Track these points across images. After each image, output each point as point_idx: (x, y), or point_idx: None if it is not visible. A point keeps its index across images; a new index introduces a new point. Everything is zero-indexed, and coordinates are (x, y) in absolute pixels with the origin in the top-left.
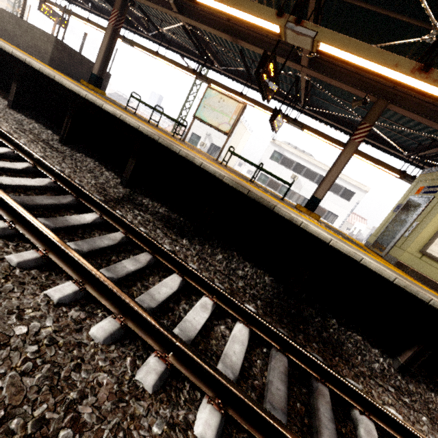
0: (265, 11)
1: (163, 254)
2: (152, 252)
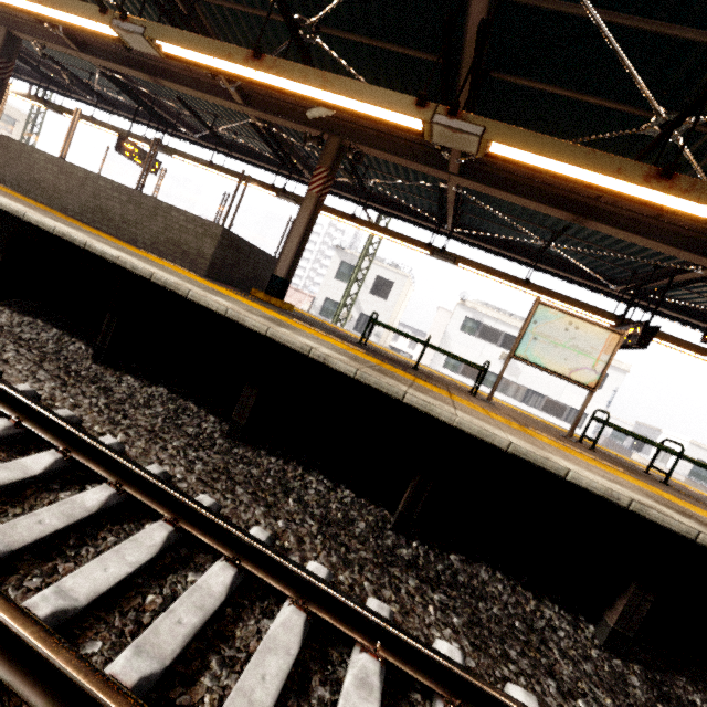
0: None
1: None
2: None
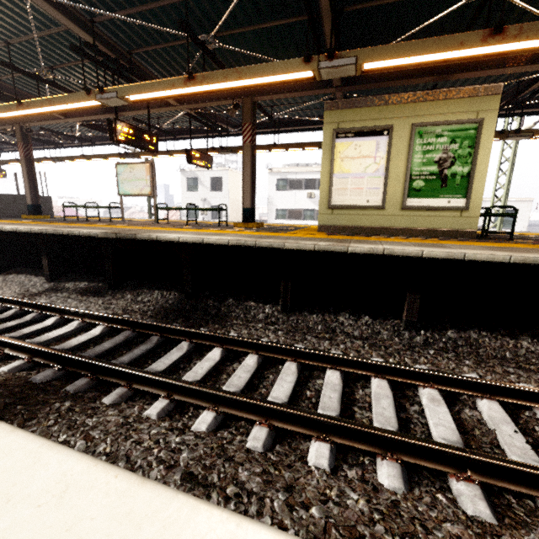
0: (79, 96)
1: (49, 308)
2: (38, 311)
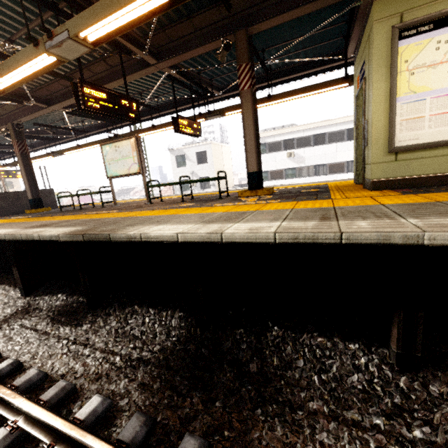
0: (27, 51)
1: None
2: None
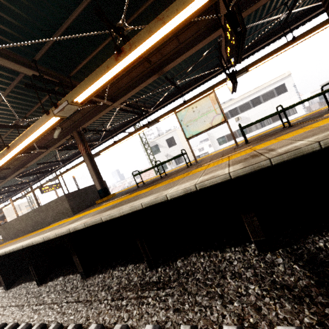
0: None
1: None
2: None
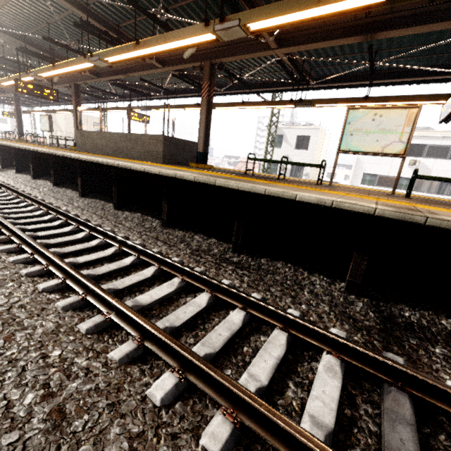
0: None
1: None
2: None
